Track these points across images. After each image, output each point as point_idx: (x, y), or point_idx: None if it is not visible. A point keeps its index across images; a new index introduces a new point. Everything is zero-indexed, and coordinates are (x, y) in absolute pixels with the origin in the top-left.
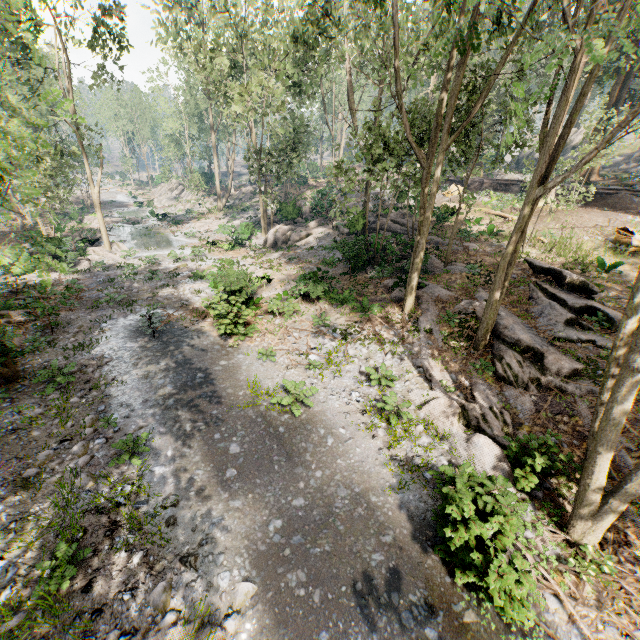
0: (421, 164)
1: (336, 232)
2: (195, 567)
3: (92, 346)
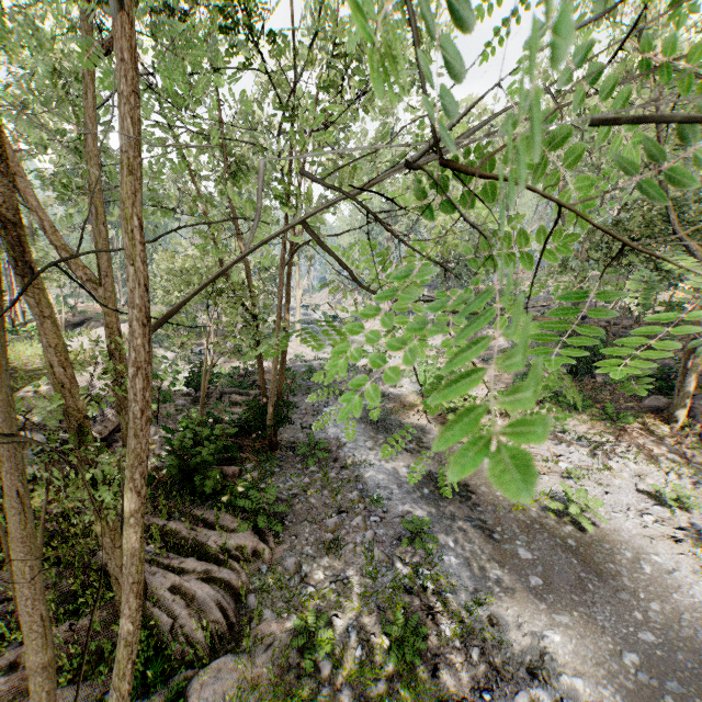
0: (693, 256)
1: None
2: (551, 684)
3: (325, 427)
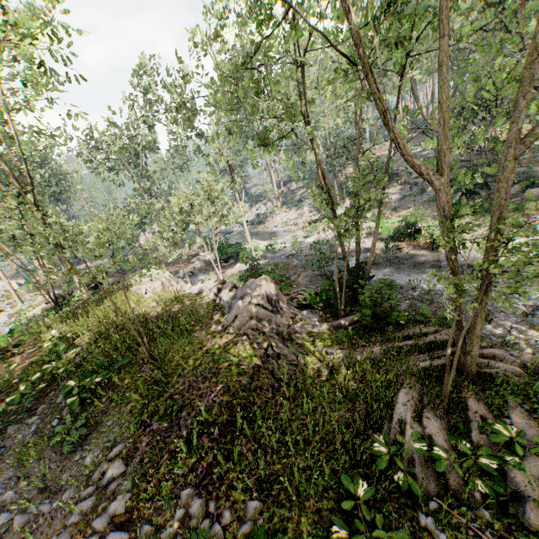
0: None
1: (406, 185)
2: None
3: None
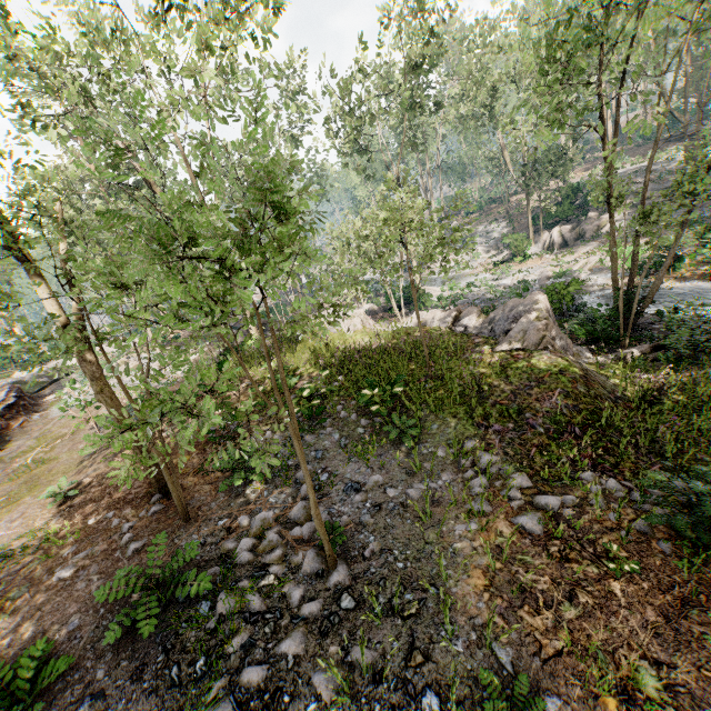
0: None
1: (635, 209)
2: None
3: None
